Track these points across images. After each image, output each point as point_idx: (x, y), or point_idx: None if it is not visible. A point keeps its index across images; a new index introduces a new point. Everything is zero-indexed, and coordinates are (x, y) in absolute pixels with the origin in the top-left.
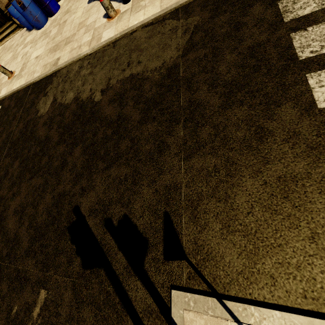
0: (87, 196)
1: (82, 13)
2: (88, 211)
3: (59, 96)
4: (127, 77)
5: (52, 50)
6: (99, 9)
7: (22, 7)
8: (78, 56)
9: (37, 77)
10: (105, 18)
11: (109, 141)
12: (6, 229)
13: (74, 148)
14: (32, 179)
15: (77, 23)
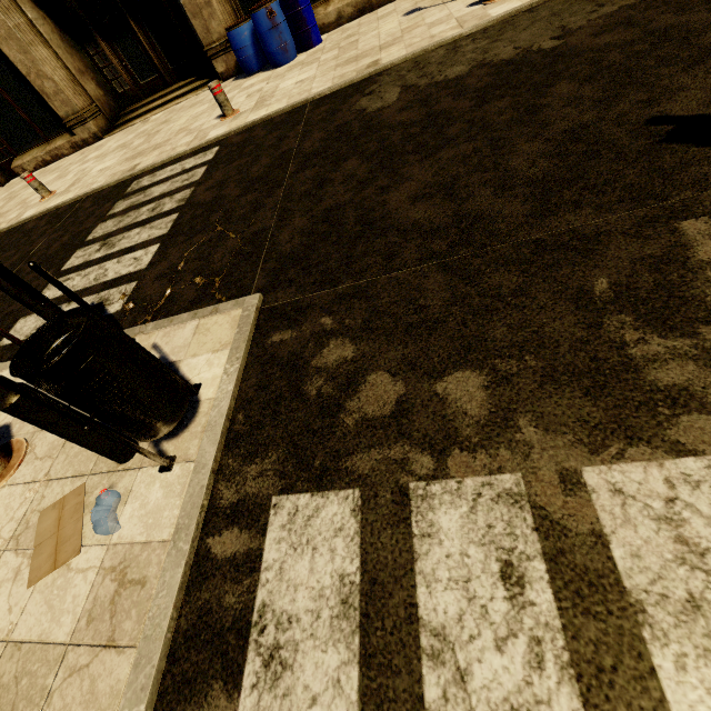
0: (674, 100)
1: (400, 24)
2: (706, 107)
3: (418, 81)
4: (614, 11)
5: (344, 64)
6: (446, 8)
7: (270, 23)
8: (440, 41)
9: (325, 89)
10: (475, 5)
11: (657, 50)
12: (406, 224)
13: (547, 89)
14: (435, 154)
15: (396, 30)
